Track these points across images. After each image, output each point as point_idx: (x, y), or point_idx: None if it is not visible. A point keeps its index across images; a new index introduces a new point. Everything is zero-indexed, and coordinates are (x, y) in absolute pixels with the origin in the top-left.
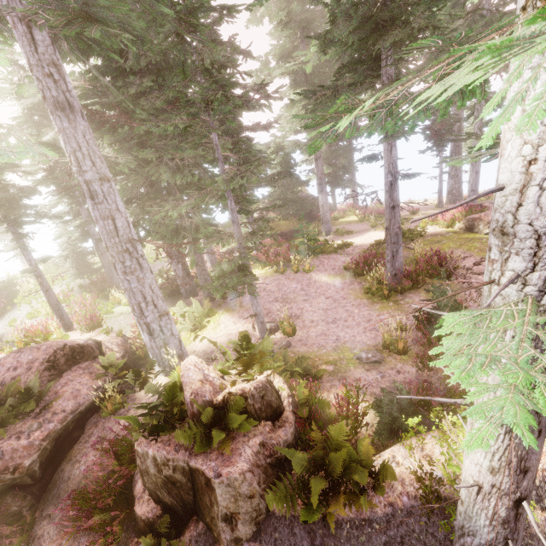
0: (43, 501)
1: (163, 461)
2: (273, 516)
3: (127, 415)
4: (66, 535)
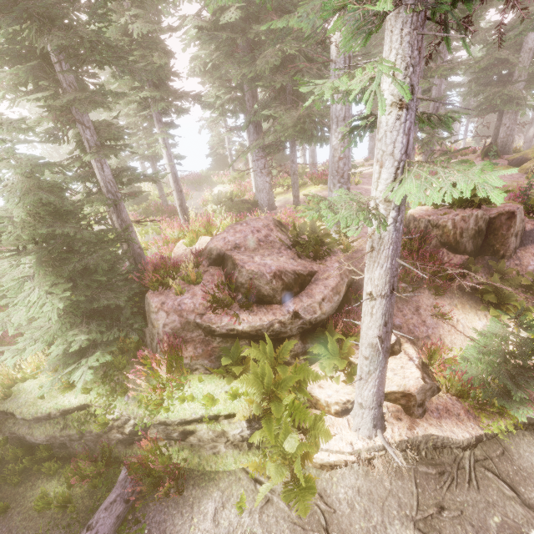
0: (357, 301)
1: (481, 216)
2: (526, 232)
3: (363, 249)
4: (399, 303)
